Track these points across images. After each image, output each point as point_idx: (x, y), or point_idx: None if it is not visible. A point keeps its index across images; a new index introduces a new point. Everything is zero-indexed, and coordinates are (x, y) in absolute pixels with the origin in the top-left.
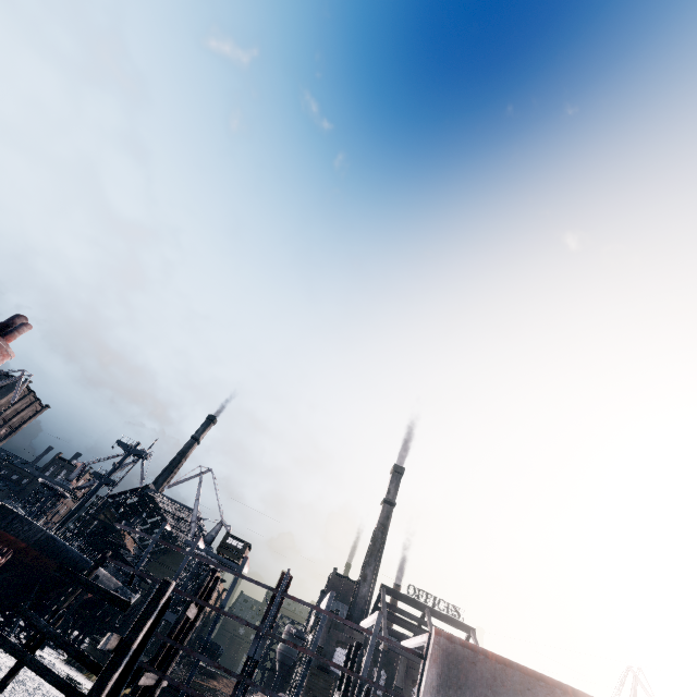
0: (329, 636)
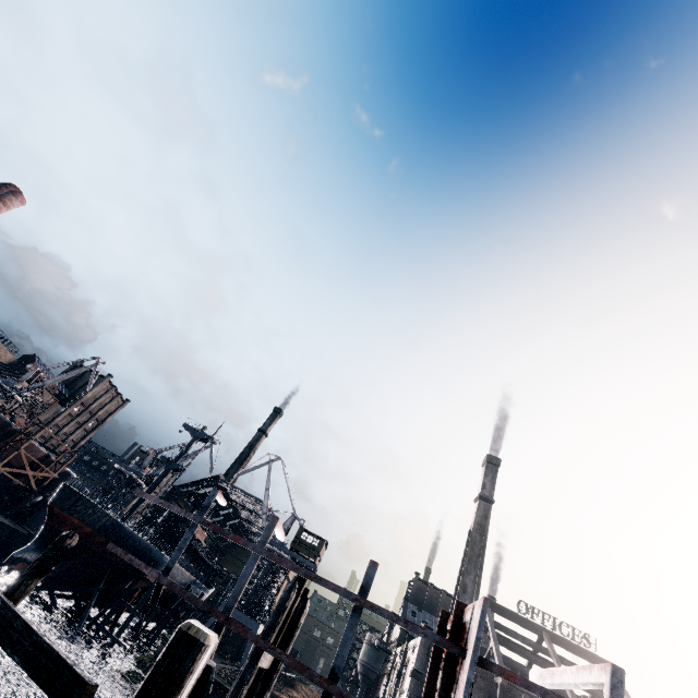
0: (428, 659)
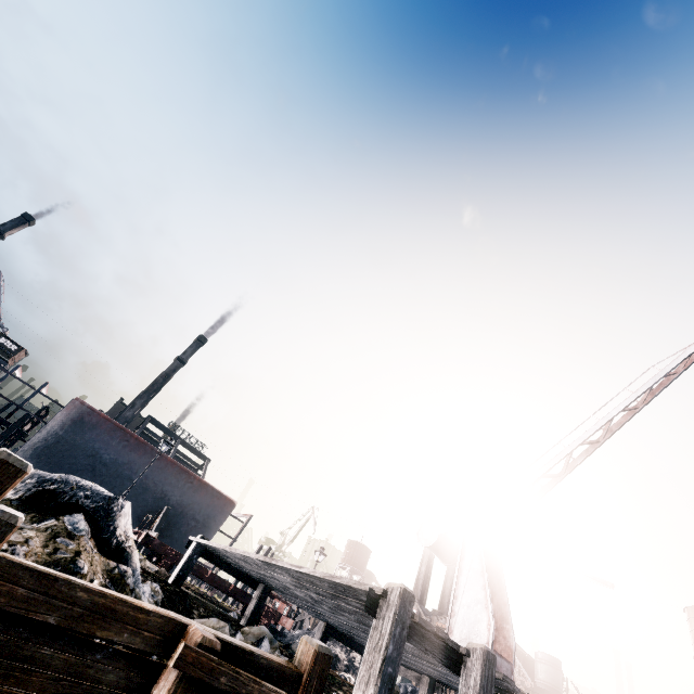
0: None
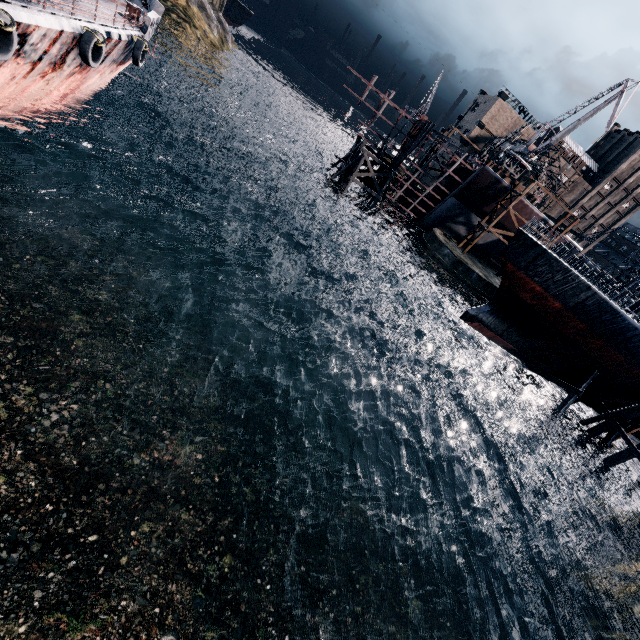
0: None
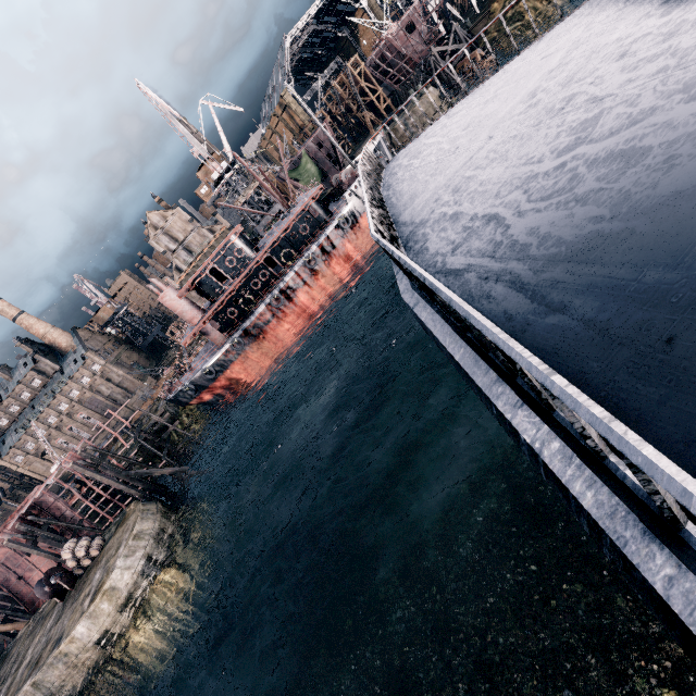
0: None
